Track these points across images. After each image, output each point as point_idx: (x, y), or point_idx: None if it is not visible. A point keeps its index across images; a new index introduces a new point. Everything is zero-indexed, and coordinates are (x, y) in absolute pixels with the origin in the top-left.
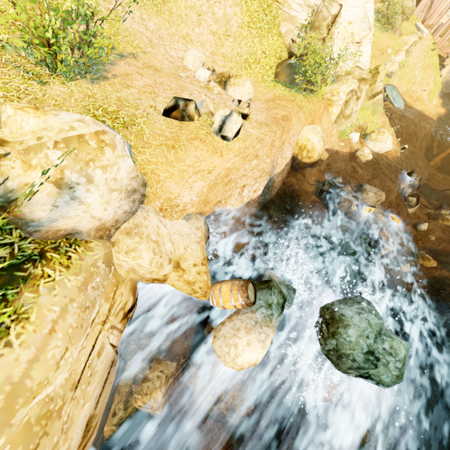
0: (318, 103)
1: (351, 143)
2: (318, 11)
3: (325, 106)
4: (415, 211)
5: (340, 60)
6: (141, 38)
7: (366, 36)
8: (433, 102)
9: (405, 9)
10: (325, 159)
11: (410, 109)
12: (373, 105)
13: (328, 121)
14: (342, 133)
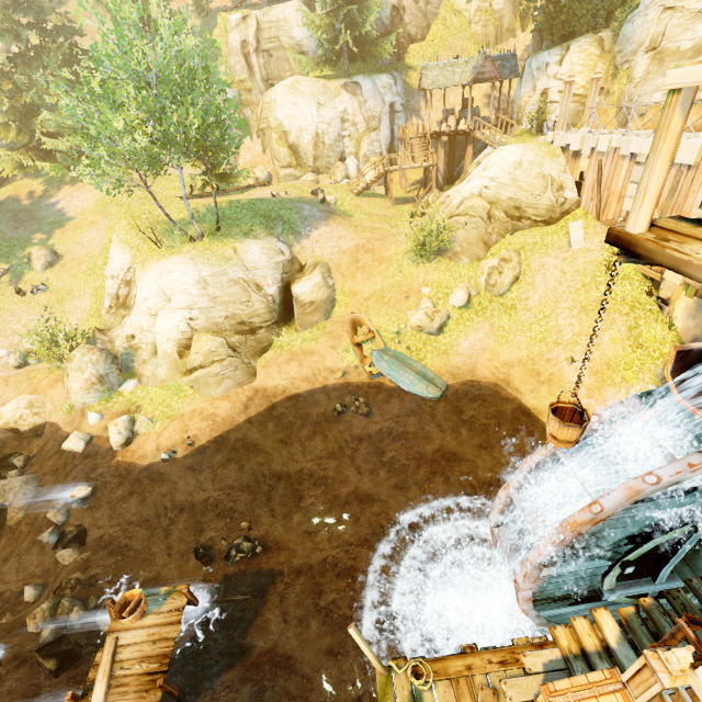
0: (48, 376)
1: (84, 424)
2: (124, 295)
3: (61, 379)
4: (69, 565)
5: (140, 333)
6: (7, 333)
7: (163, 308)
8: (633, 392)
9: (526, 210)
10: (50, 433)
11: (491, 400)
12: (192, 382)
13: (62, 394)
14: (71, 410)
